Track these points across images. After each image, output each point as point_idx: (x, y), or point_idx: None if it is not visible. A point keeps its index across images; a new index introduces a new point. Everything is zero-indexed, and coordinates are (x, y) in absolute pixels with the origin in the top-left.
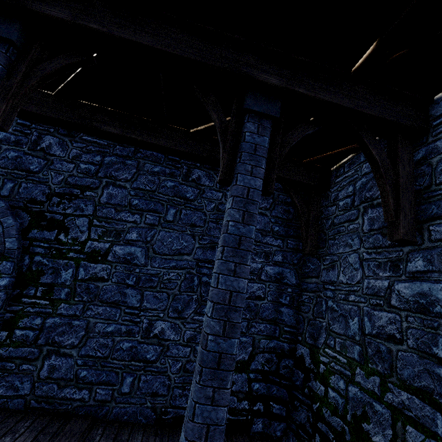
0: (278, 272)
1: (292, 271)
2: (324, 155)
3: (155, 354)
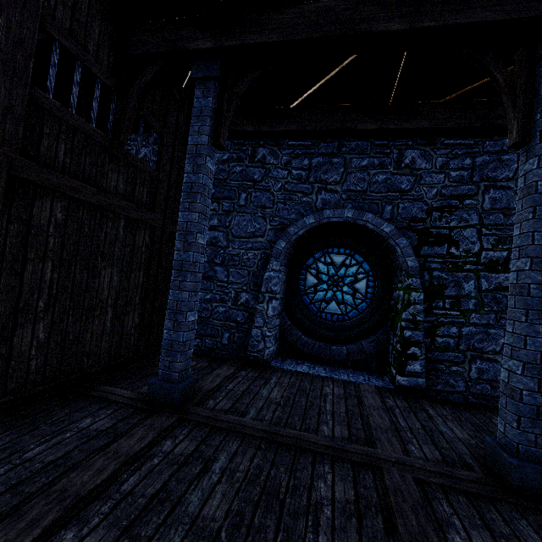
0: None
1: None
2: None
3: None
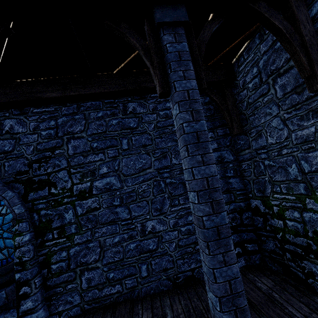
0: (218, 156)
1: (228, 151)
2: (225, 52)
3: (154, 244)
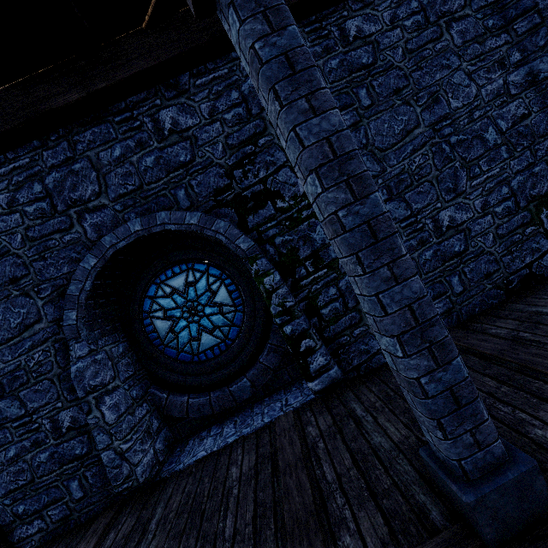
0: (526, 73)
1: (544, 58)
2: None
3: (461, 244)
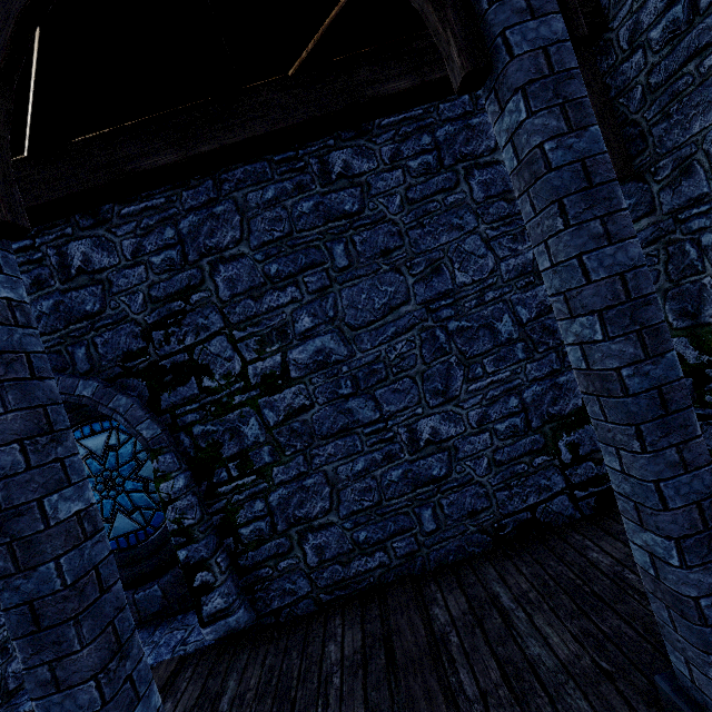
0: None
1: None
2: None
3: (442, 466)
